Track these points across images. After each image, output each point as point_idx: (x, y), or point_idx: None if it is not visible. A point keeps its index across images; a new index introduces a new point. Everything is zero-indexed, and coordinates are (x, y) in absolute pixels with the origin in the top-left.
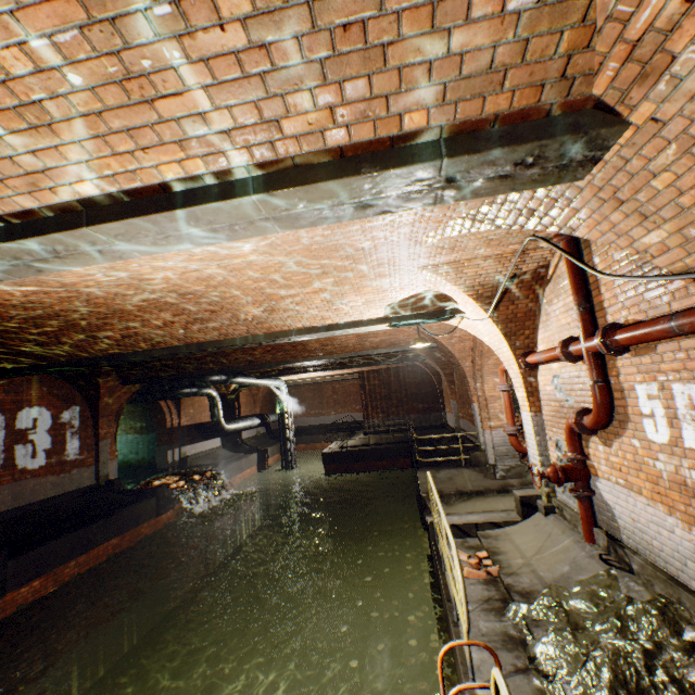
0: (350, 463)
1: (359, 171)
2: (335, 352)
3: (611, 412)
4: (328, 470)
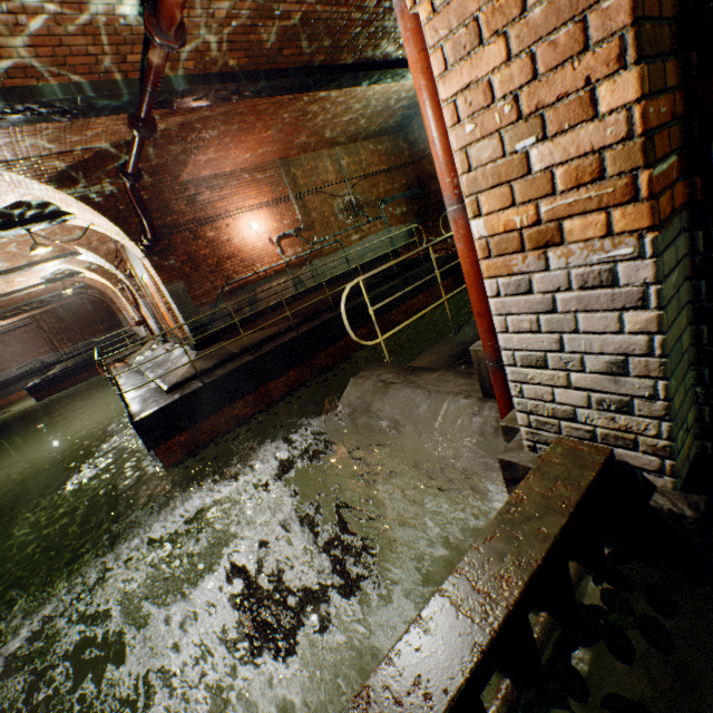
0: (58, 385)
1: (27, 268)
2: (8, 305)
3: (138, 300)
4: (40, 398)
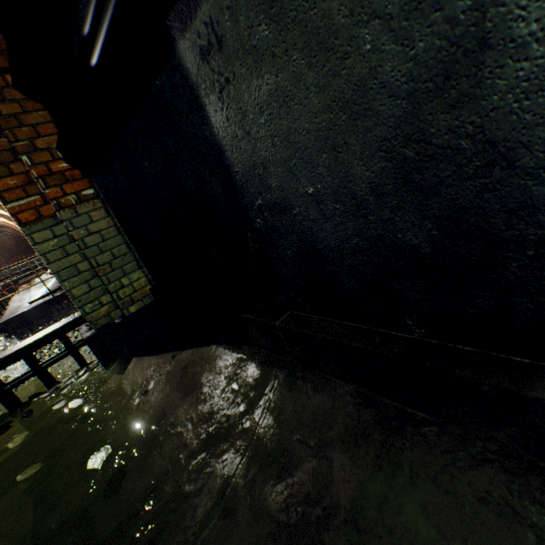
0: None
1: None
2: None
3: None
4: None
